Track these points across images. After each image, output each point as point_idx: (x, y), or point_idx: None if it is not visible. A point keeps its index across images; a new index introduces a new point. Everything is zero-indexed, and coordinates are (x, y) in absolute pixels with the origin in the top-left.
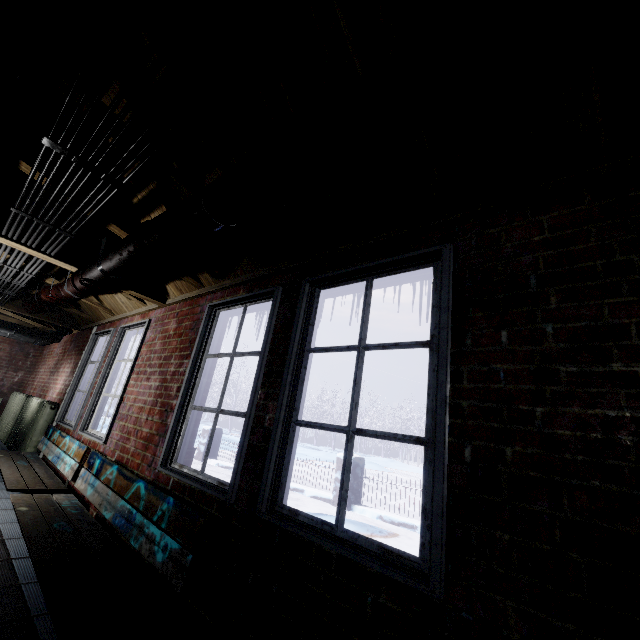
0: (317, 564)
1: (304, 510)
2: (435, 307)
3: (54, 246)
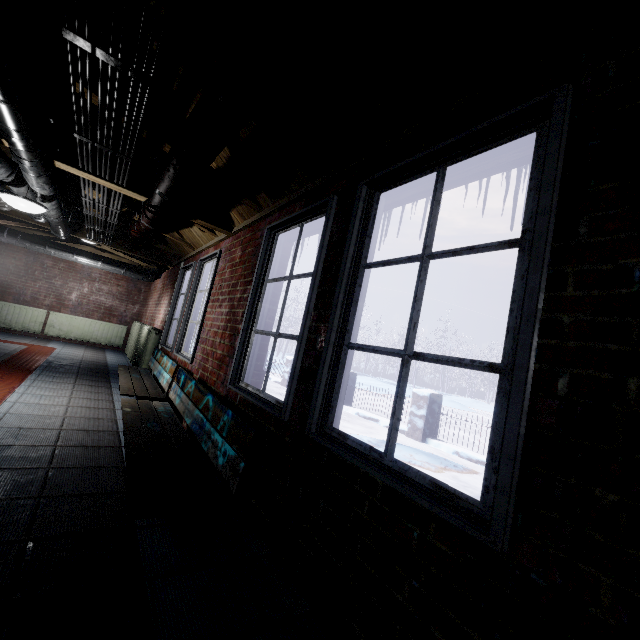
0: (362, 489)
1: (377, 438)
2: (533, 189)
3: (122, 175)
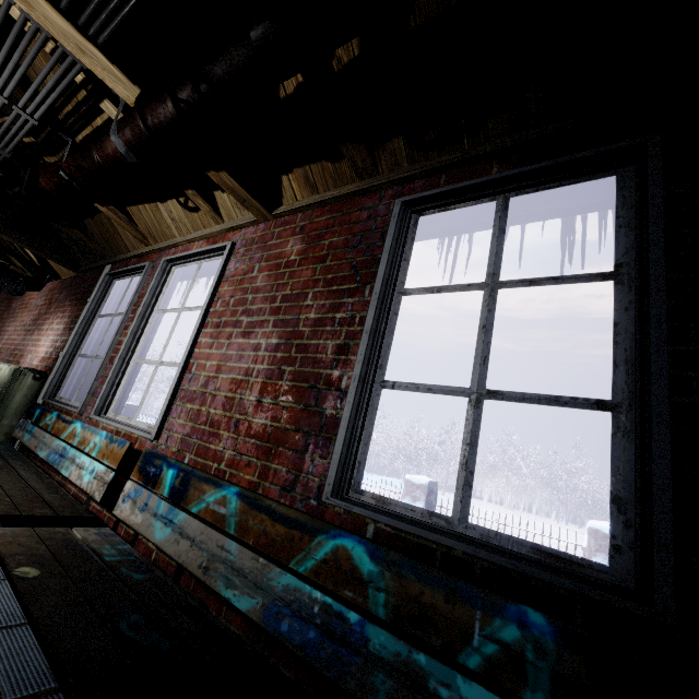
0: None
1: None
2: None
3: (116, 1)
